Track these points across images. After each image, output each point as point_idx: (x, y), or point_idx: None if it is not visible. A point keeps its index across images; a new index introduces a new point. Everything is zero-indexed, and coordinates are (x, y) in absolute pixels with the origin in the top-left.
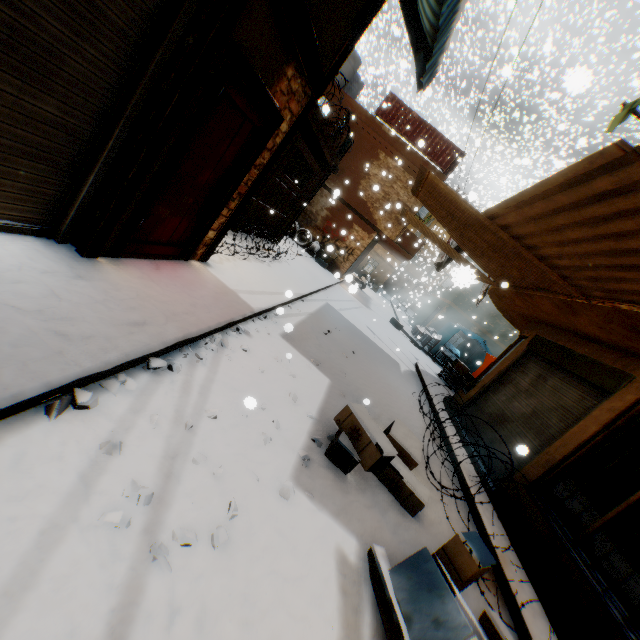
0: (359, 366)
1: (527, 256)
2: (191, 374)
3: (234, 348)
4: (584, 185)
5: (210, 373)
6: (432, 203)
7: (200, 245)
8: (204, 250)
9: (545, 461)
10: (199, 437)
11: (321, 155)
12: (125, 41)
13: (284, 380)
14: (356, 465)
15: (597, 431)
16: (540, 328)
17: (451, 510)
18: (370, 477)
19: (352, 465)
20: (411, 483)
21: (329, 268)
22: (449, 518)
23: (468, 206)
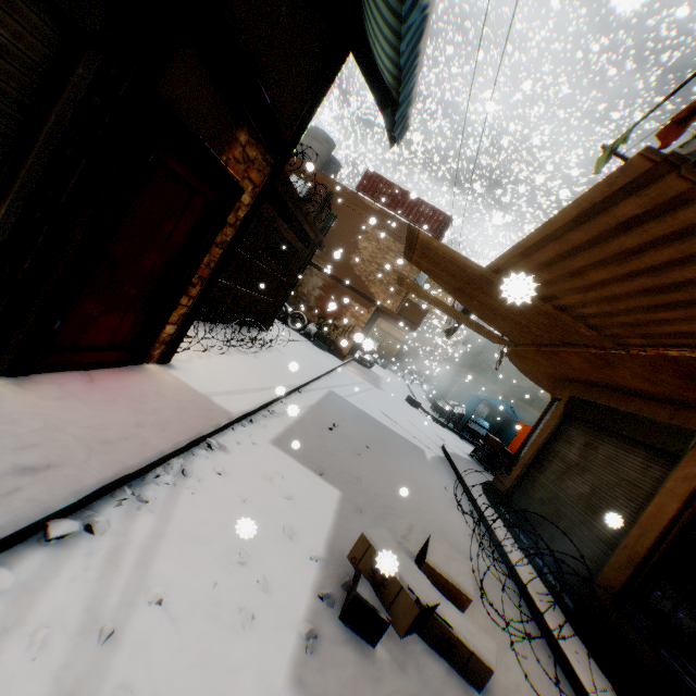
0: (376, 464)
1: (546, 309)
2: (127, 531)
3: (203, 474)
4: (605, 214)
5: (159, 522)
6: (428, 265)
7: (156, 344)
8: (163, 349)
9: (626, 558)
10: (125, 650)
11: (303, 232)
12: (2, 98)
13: (276, 507)
14: (386, 628)
15: (679, 509)
16: (573, 387)
17: (527, 657)
18: (410, 637)
19: (381, 628)
20: (468, 636)
21: (330, 350)
22: (528, 673)
23: (469, 262)
